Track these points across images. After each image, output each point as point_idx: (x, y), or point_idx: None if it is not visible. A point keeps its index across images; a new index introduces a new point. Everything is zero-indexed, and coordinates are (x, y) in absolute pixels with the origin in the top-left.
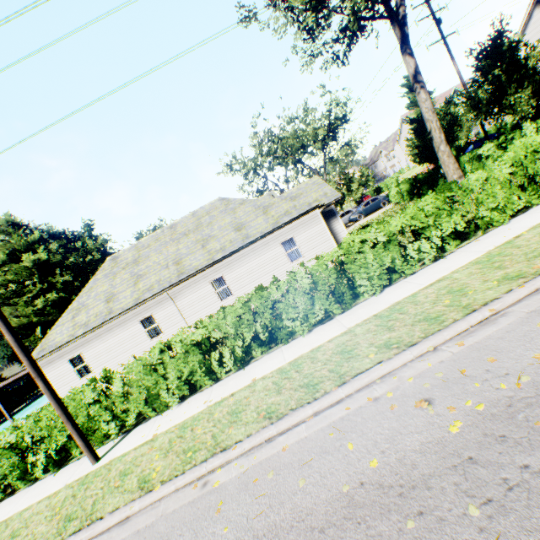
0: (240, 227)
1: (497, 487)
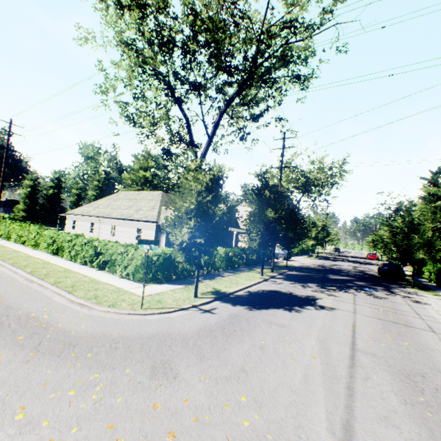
0: (138, 210)
1: None
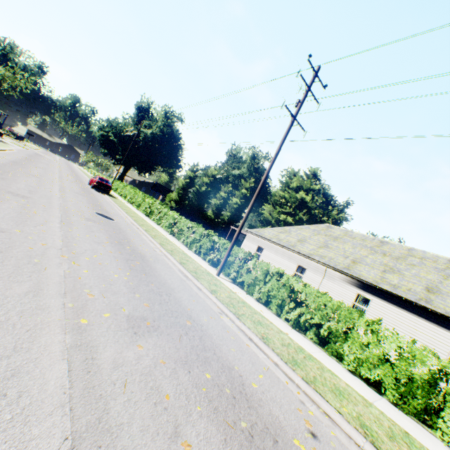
0: (433, 290)
1: (261, 445)
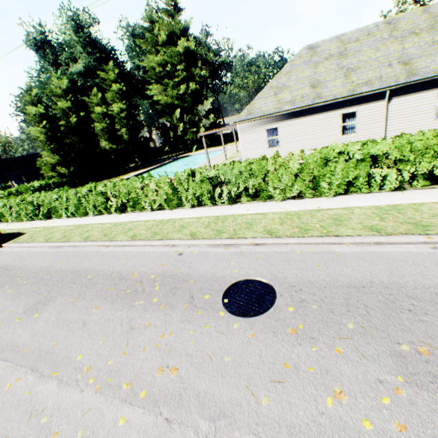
0: None
1: None
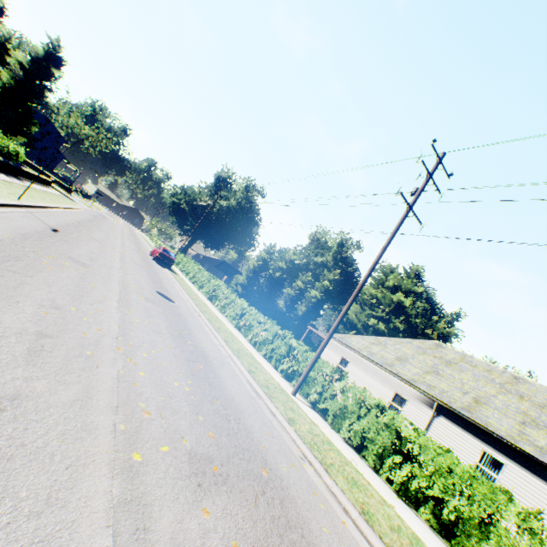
0: None
1: None
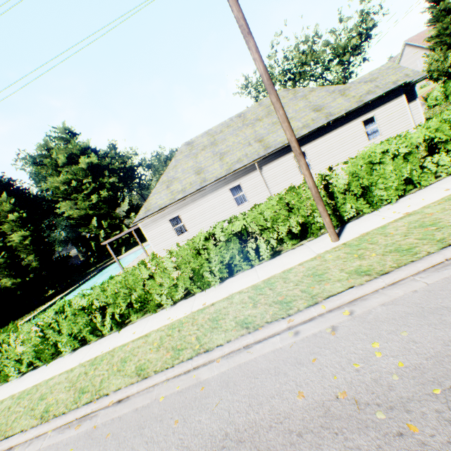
0: (319, 108)
1: None
